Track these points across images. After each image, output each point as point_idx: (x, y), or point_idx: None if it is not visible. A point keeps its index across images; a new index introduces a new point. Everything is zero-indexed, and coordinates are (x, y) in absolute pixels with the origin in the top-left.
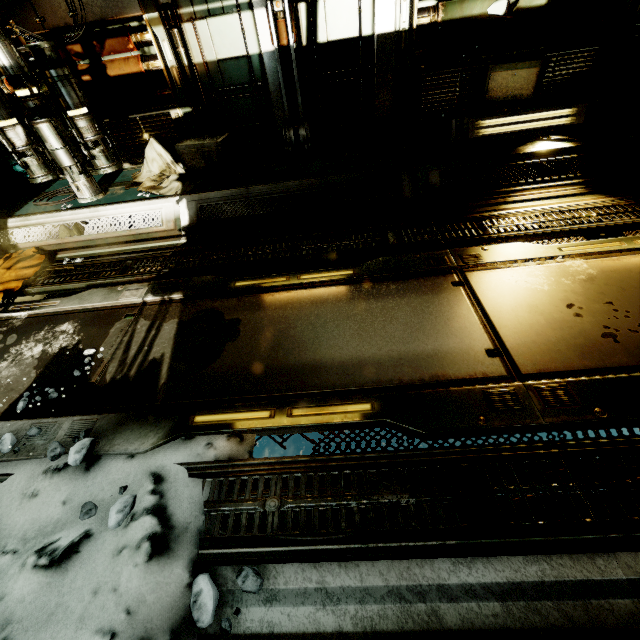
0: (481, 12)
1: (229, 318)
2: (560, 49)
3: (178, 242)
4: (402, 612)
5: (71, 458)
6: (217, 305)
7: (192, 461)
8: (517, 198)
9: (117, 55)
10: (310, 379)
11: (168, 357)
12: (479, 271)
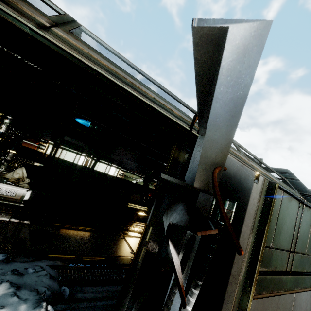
0: (131, 181)
1: (52, 232)
2: (145, 194)
3: (20, 204)
4: (117, 293)
5: (1, 257)
6: (46, 228)
7: (50, 265)
8: (135, 224)
9: (29, 142)
10: (85, 251)
11: (28, 239)
12: (128, 237)
